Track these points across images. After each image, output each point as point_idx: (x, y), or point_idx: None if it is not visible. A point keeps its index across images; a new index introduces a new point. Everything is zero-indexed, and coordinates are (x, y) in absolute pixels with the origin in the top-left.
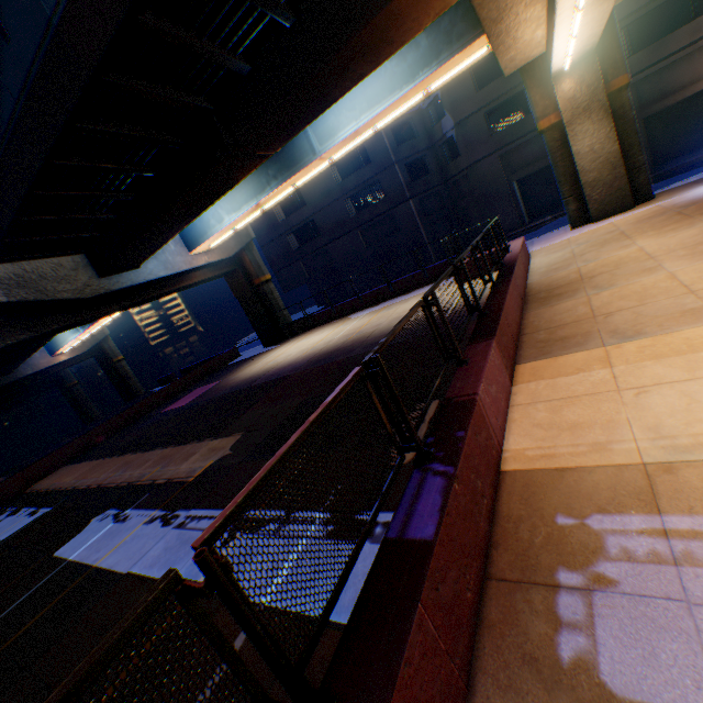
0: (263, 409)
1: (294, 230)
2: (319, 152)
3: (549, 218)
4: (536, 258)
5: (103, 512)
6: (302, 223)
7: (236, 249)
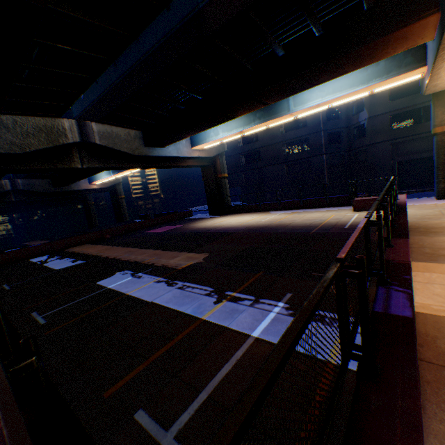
0: (219, 245)
1: (246, 153)
2: (291, 110)
3: (415, 190)
4: (411, 209)
5: (123, 271)
6: (252, 150)
7: (215, 154)
